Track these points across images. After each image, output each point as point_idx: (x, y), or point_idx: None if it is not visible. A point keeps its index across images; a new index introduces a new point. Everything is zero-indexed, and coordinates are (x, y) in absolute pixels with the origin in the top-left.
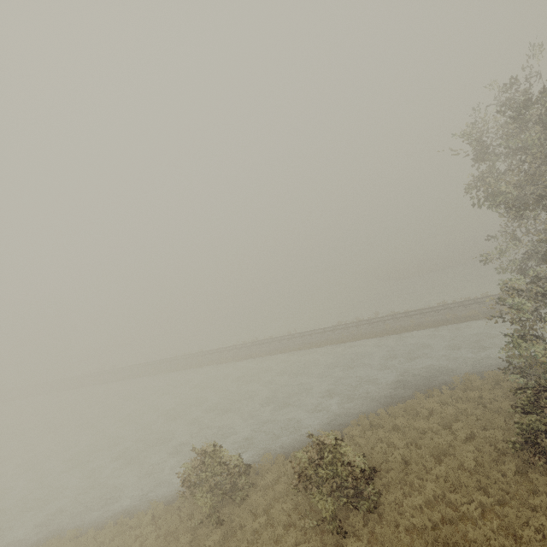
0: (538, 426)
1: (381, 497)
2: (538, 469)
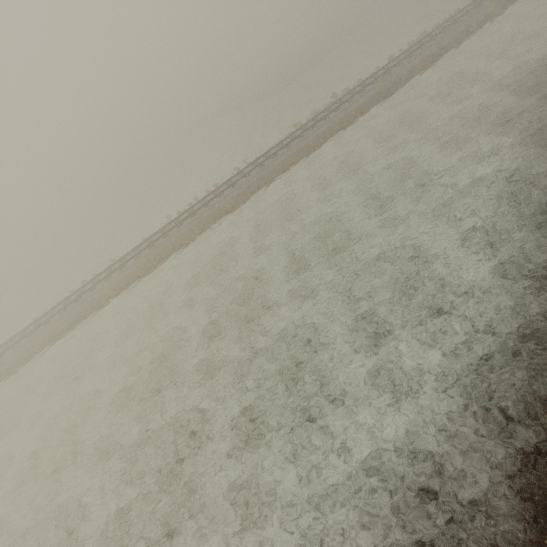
0: None
1: None
2: None
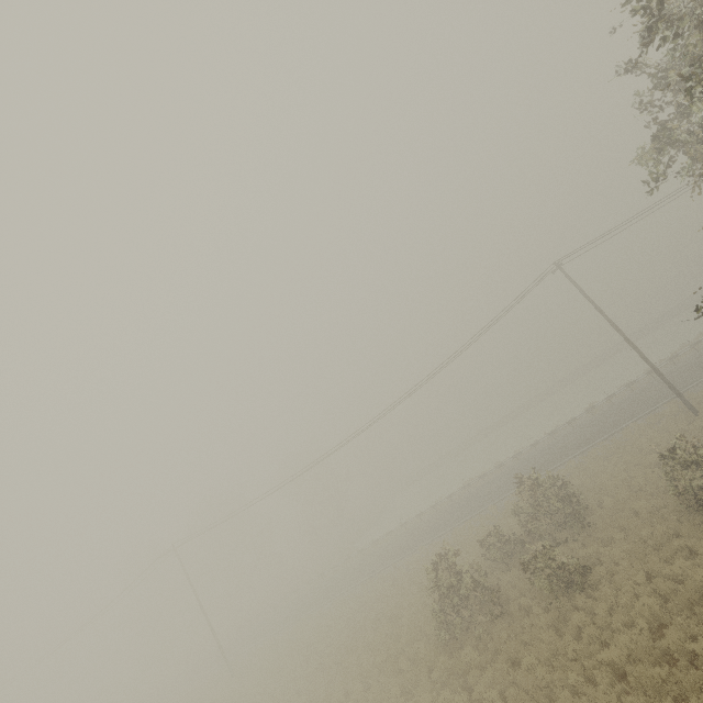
0: None
1: None
2: None
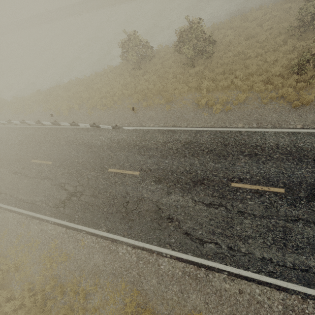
0: (311, 10)
1: (213, 56)
2: (294, 39)
